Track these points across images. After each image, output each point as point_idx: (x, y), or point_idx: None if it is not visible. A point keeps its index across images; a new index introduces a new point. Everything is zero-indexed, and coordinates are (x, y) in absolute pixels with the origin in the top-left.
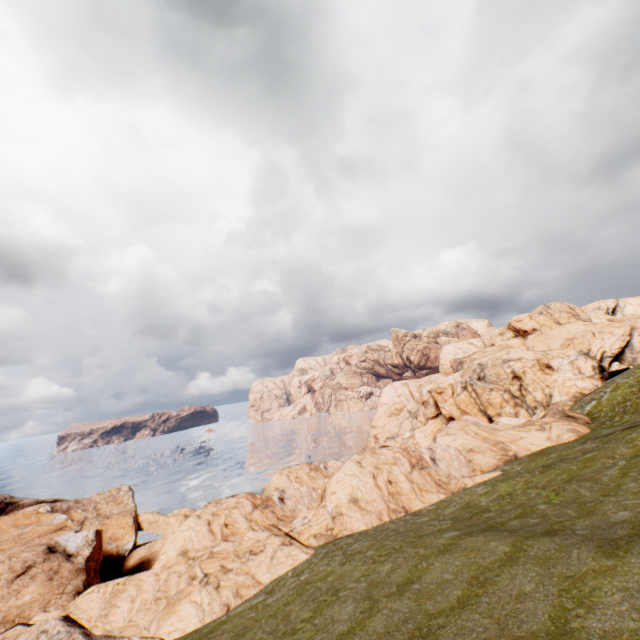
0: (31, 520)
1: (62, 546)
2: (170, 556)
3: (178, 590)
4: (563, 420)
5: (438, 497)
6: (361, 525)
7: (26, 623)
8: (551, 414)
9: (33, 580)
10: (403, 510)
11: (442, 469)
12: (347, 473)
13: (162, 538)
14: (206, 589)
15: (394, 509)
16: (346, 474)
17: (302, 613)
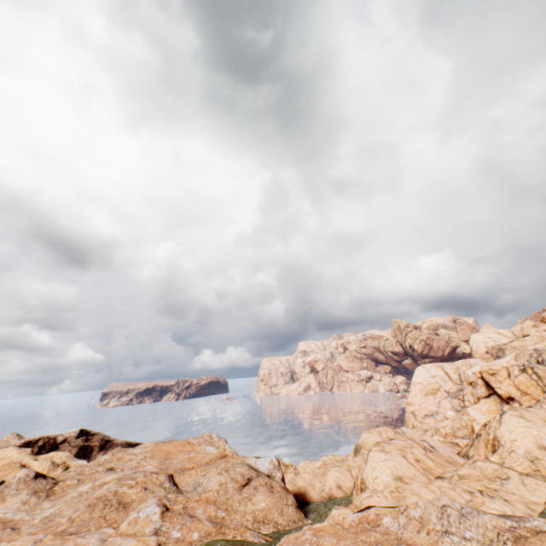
0: (187, 448)
1: (255, 467)
2: (385, 480)
3: (466, 499)
4: None
5: None
6: None
7: (380, 506)
8: None
9: (256, 491)
10: None
11: None
12: (516, 425)
13: (299, 476)
14: (497, 500)
15: None
16: (515, 426)
17: None
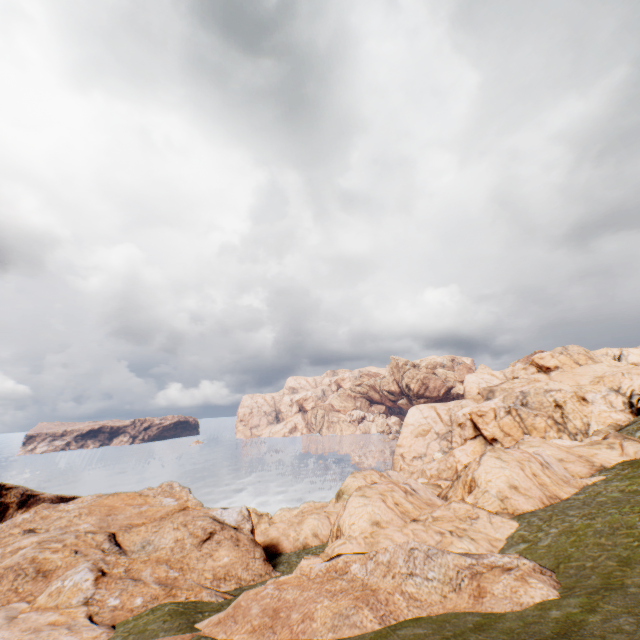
0: (138, 501)
1: (220, 519)
2: (362, 526)
3: (436, 541)
4: (632, 440)
5: (574, 490)
6: (529, 507)
7: (351, 553)
8: (613, 436)
9: (219, 545)
10: (556, 497)
11: (557, 471)
12: (492, 466)
13: (272, 526)
14: (464, 540)
15: (549, 496)
16: (492, 467)
17: (617, 540)
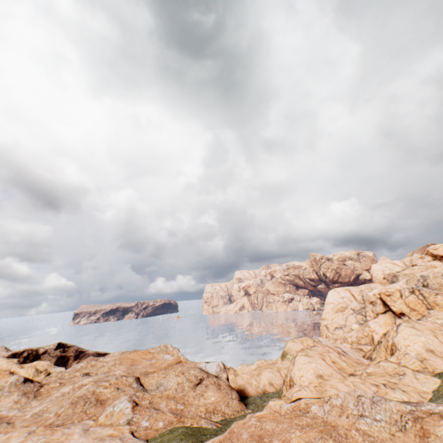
0: (149, 356)
1: (205, 370)
2: (309, 378)
3: (373, 391)
4: None
5: None
6: None
7: (309, 397)
8: None
9: (207, 388)
10: None
11: None
12: (409, 334)
13: (239, 376)
14: (397, 391)
15: None
16: (408, 334)
17: None
